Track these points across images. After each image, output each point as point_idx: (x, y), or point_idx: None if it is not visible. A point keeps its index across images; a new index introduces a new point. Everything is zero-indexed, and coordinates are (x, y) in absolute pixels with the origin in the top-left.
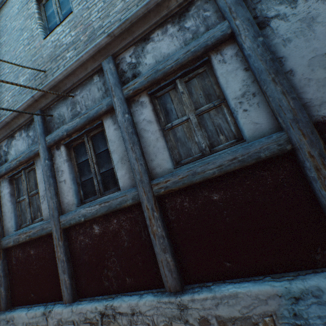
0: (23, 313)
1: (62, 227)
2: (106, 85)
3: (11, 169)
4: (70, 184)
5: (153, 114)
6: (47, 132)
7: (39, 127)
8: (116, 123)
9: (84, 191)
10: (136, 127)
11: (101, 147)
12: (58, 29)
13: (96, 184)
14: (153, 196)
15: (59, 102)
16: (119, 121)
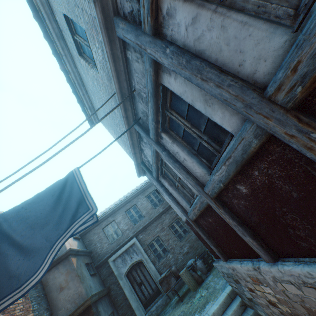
0: (238, 266)
1: (212, 197)
2: (136, 49)
3: (157, 170)
4: (189, 159)
5: (188, 5)
6: (148, 132)
7: (142, 133)
8: (170, 71)
9: (205, 158)
10: (187, 49)
11: (183, 108)
12: (94, 55)
13: (207, 146)
14: (286, 113)
15: (134, 104)
16: (168, 67)
